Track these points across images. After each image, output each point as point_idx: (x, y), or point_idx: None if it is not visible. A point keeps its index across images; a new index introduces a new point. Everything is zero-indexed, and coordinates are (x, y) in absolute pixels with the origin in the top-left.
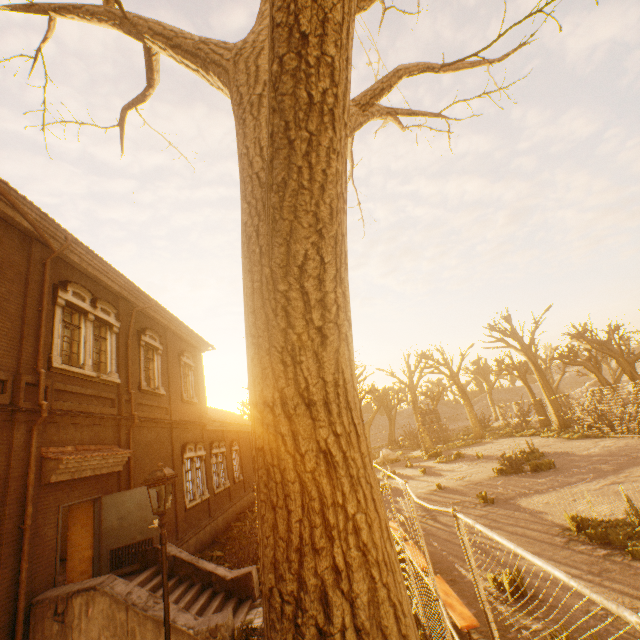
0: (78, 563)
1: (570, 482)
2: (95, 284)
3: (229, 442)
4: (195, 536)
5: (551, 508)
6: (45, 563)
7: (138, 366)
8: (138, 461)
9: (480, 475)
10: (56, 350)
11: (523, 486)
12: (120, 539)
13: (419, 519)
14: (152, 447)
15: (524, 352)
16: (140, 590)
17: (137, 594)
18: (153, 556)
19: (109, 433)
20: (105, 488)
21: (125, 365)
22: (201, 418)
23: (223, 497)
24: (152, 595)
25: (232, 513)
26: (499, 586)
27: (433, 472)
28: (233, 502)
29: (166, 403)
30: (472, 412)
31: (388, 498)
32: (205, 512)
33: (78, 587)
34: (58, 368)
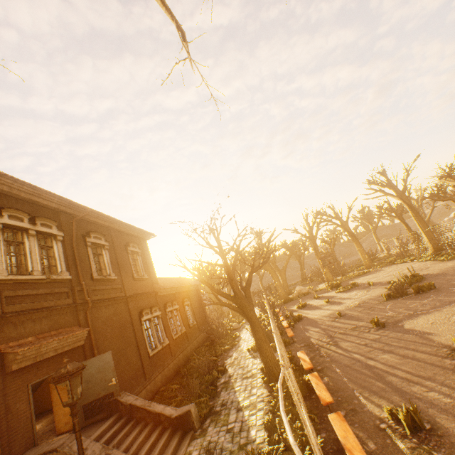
0: (62, 417)
1: (451, 301)
2: (33, 205)
3: (181, 300)
4: (160, 374)
5: (437, 328)
6: (22, 431)
7: (88, 262)
8: (100, 333)
9: (372, 301)
10: (1, 265)
11: (409, 308)
12: (88, 396)
13: (324, 346)
14: (112, 319)
15: (399, 197)
16: (95, 445)
17: (92, 449)
18: (115, 406)
19: (68, 318)
20: (72, 360)
21: (74, 264)
22: (153, 288)
23: (181, 340)
24: (105, 447)
25: (190, 349)
26: (396, 418)
27: (335, 301)
28: (190, 341)
29: (119, 284)
30: (361, 250)
31: (300, 327)
32: (167, 354)
33: (45, 449)
34: (5, 279)
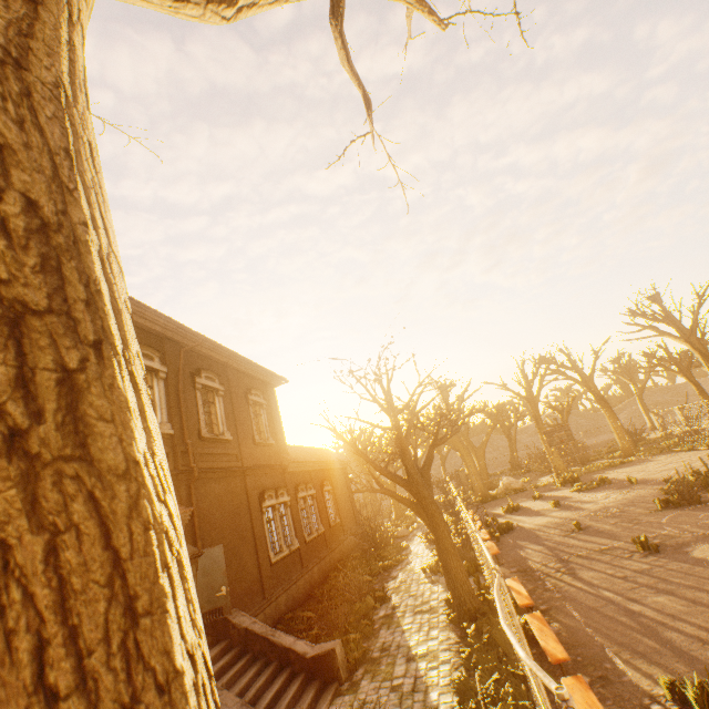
0: None
1: None
2: None
3: (319, 482)
4: (285, 593)
5: None
6: None
7: (196, 412)
8: (206, 517)
9: (635, 508)
10: None
11: (703, 525)
12: None
13: (551, 574)
14: (222, 500)
15: (685, 339)
16: None
17: None
18: (224, 628)
19: None
20: None
21: (178, 413)
22: (281, 460)
23: (317, 544)
24: None
25: (330, 561)
26: (681, 698)
27: (569, 505)
28: (330, 549)
29: (235, 449)
30: (617, 424)
31: (510, 542)
32: (296, 564)
33: None
34: None
